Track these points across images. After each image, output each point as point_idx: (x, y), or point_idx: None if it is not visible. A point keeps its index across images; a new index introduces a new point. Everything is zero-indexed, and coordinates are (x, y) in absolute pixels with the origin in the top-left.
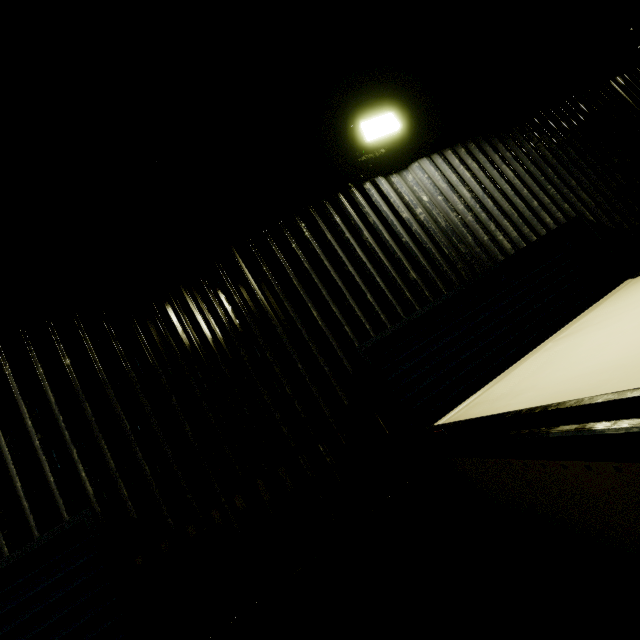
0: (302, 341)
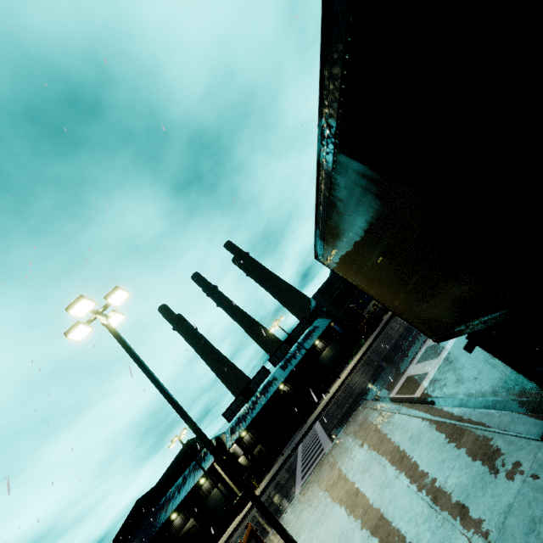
0: (171, 539)
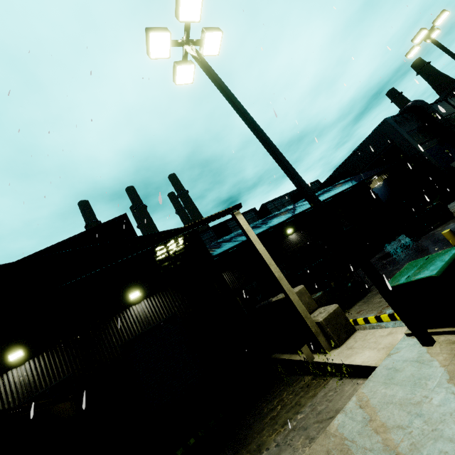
0: None
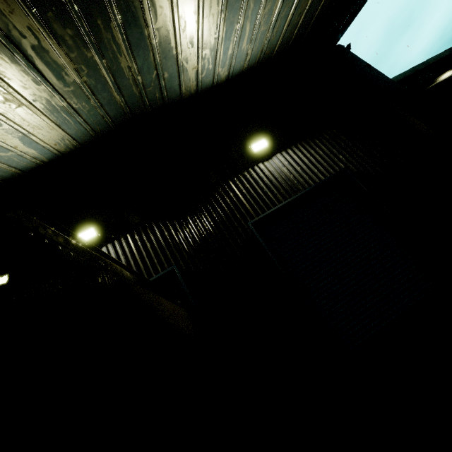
0: None
